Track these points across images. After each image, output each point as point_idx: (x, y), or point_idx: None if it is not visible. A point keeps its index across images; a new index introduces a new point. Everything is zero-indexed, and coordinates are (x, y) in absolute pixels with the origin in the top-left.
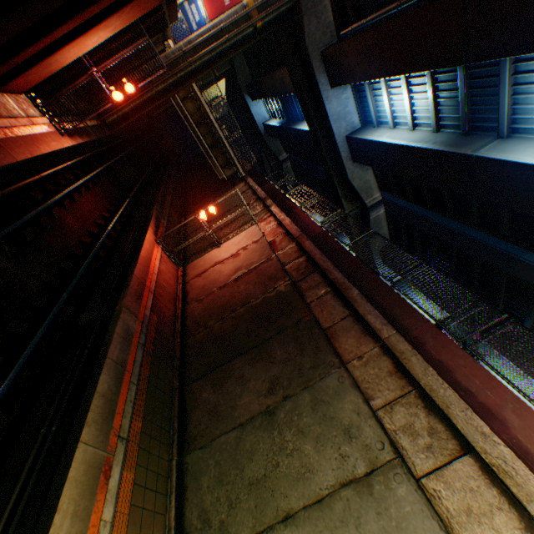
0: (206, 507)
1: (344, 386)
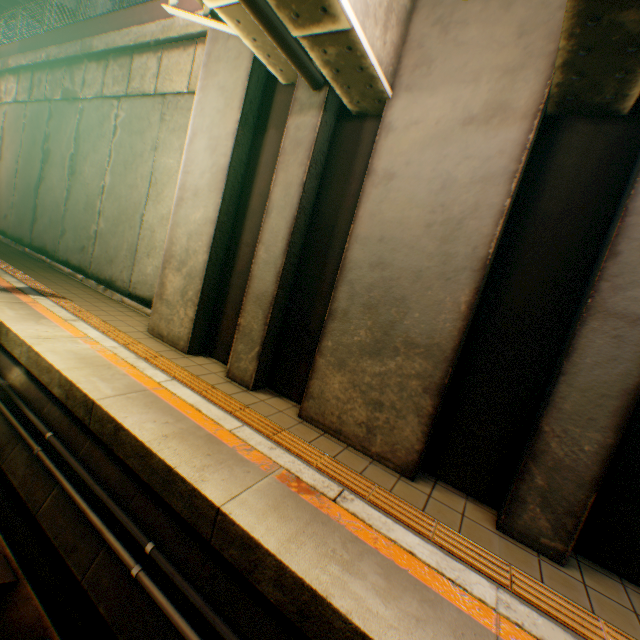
0: (80, 248)
1: (88, 110)
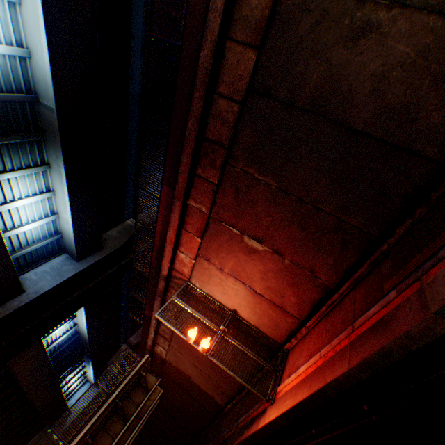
0: None
1: None
